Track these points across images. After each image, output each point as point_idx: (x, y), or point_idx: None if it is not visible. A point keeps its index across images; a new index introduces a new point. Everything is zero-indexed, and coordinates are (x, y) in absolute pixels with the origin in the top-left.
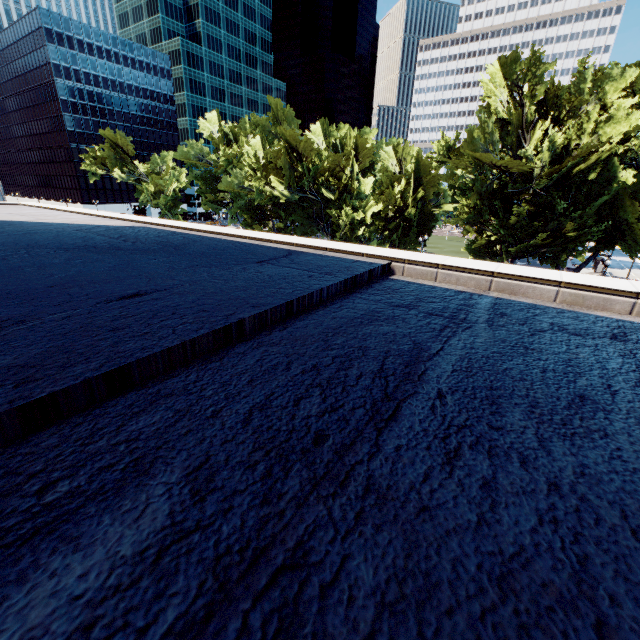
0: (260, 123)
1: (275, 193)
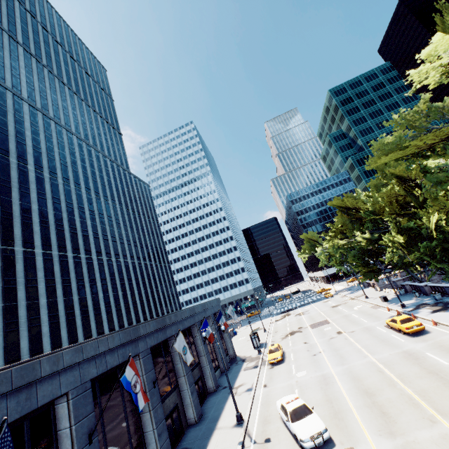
0: (371, 185)
1: (358, 240)
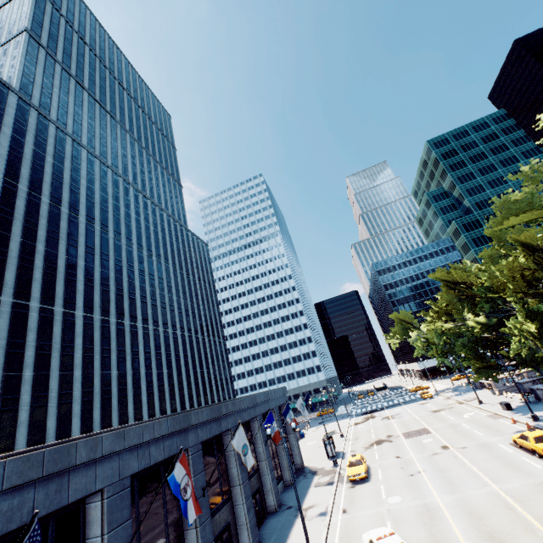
0: (485, 255)
1: (469, 324)
